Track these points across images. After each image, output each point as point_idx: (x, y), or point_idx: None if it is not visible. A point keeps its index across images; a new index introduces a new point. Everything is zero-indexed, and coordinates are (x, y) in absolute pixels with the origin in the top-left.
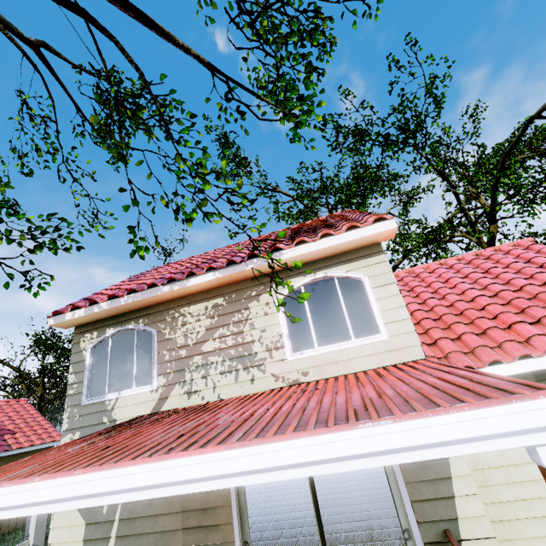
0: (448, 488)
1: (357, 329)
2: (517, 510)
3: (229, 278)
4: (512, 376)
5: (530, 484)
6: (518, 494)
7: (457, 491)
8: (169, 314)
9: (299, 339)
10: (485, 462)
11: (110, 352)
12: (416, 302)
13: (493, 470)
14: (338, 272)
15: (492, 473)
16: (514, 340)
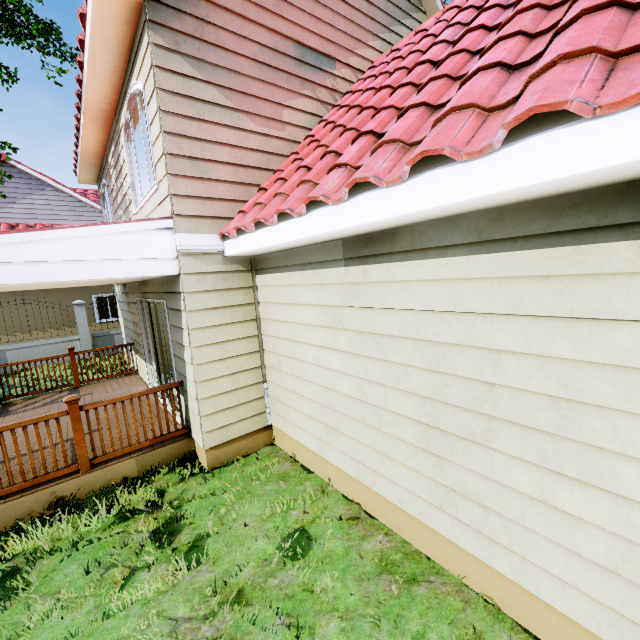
0: (183, 353)
1: (152, 175)
2: (293, 400)
3: (96, 118)
4: (321, 248)
5: (306, 383)
6: (296, 387)
7: (185, 357)
8: (107, 167)
9: (138, 191)
10: (281, 349)
11: (107, 205)
12: (350, 105)
13: (286, 358)
14: (133, 84)
15: (284, 360)
16: (312, 181)
